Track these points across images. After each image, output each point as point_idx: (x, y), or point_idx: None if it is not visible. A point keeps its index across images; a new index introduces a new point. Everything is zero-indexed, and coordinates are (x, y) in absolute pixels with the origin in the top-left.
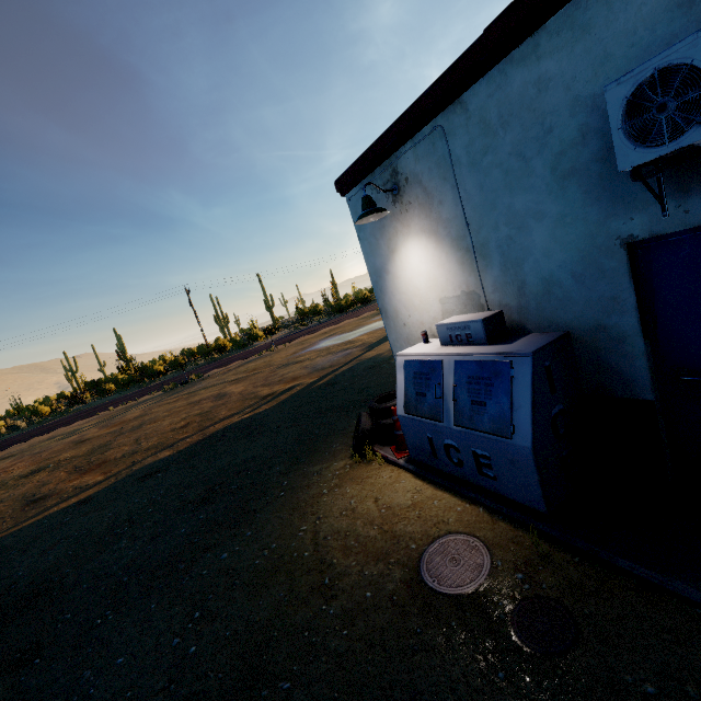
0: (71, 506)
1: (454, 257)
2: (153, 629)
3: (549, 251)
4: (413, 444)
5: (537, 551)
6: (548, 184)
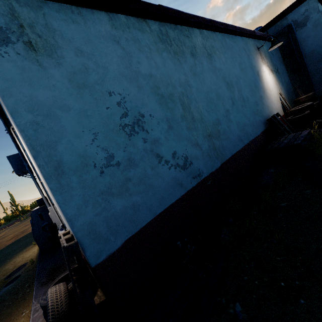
0: None
1: None
2: None
3: None
4: None
5: (33, 263)
6: None
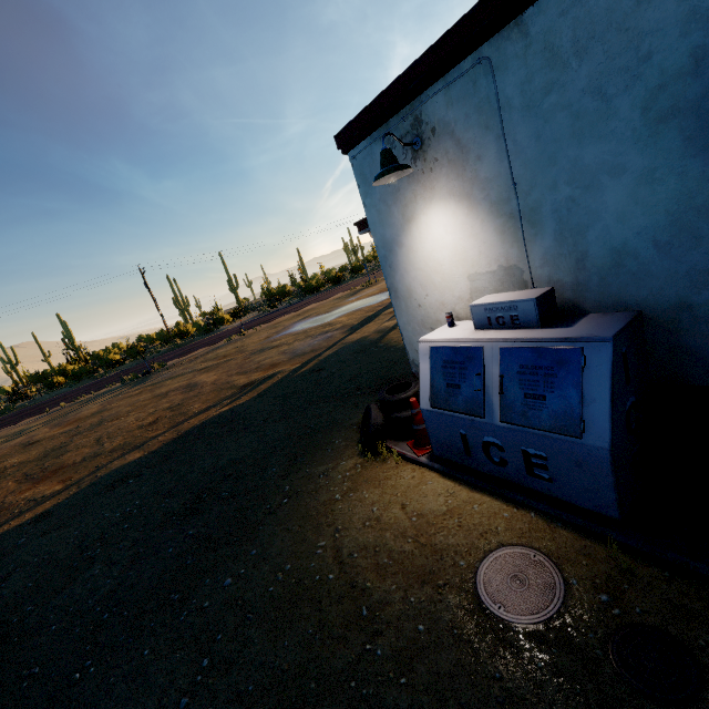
0: (25, 524)
1: (491, 226)
2: (152, 685)
3: (625, 215)
4: (439, 440)
5: (616, 565)
6: (635, 129)
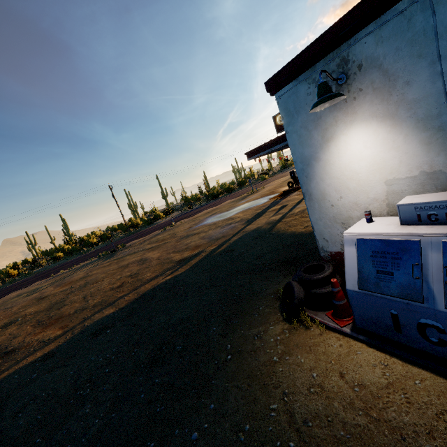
0: (37, 361)
1: (416, 138)
2: None
3: None
4: (364, 316)
5: None
6: None
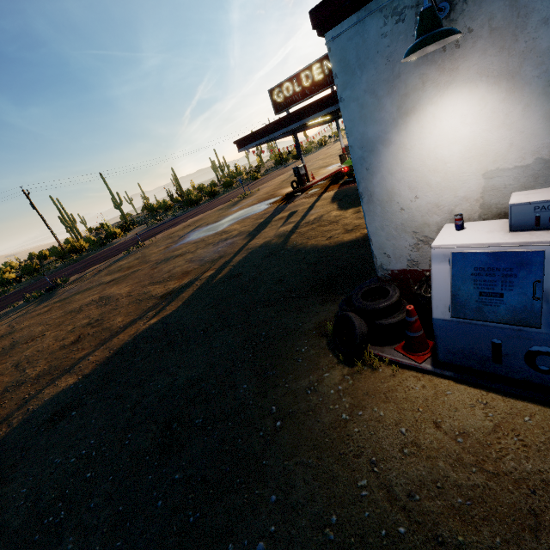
0: None
1: (540, 110)
2: None
3: None
4: (453, 348)
5: None
6: None
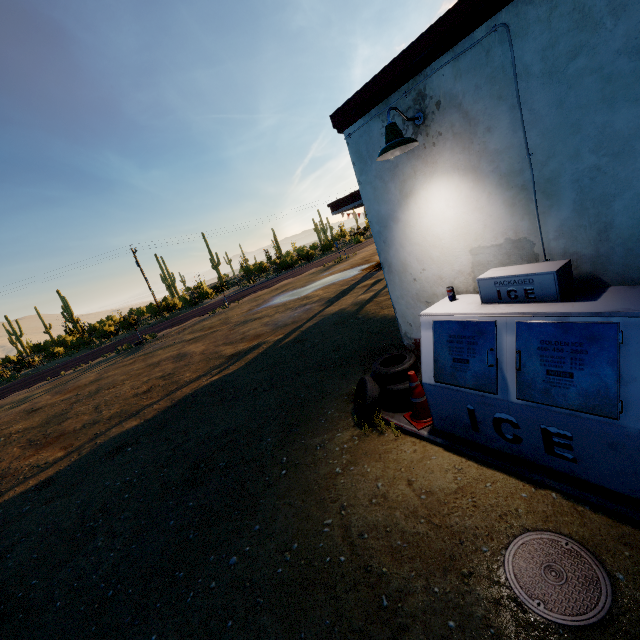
0: (30, 490)
1: (499, 198)
2: None
3: None
4: (442, 414)
5: None
6: None
